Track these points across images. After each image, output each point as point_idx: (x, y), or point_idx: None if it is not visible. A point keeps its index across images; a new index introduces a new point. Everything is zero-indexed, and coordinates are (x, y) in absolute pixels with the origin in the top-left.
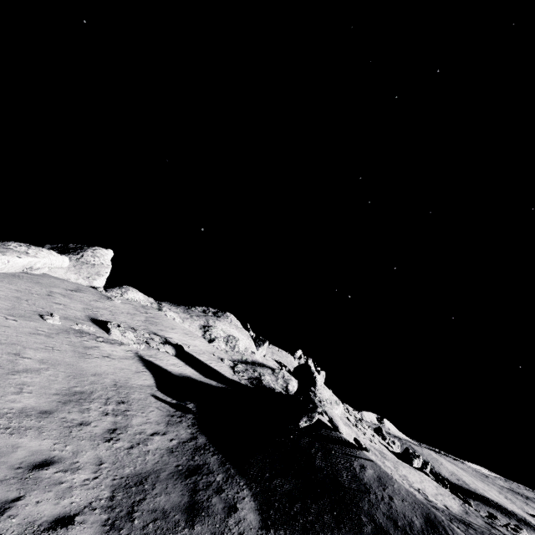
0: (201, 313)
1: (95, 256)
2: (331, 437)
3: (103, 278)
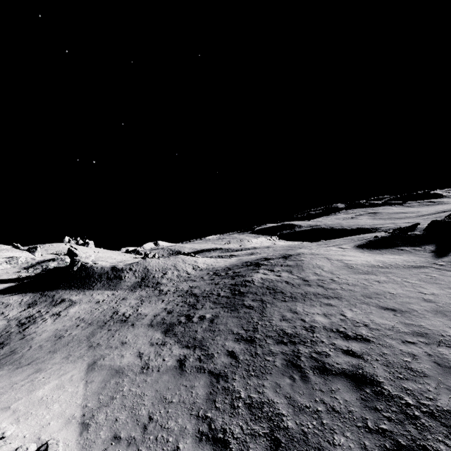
0: None
1: None
2: (87, 267)
3: None
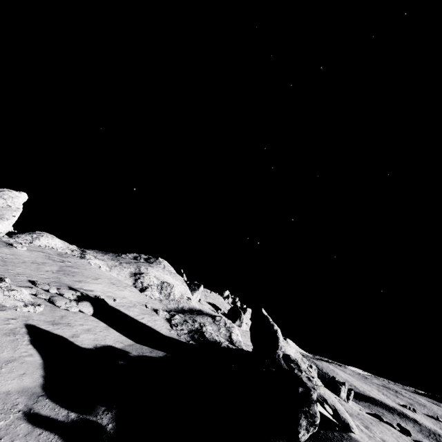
0: (131, 259)
1: (0, 197)
2: None
3: (7, 222)
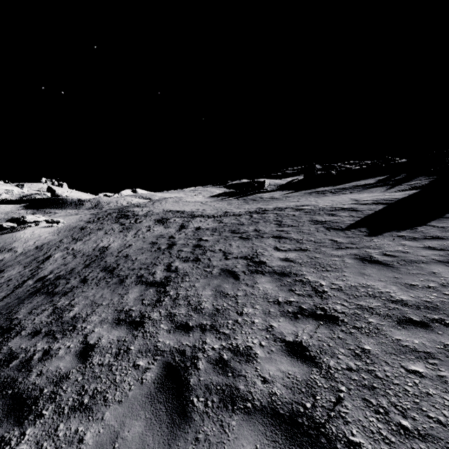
0: None
1: None
2: (63, 198)
3: None
